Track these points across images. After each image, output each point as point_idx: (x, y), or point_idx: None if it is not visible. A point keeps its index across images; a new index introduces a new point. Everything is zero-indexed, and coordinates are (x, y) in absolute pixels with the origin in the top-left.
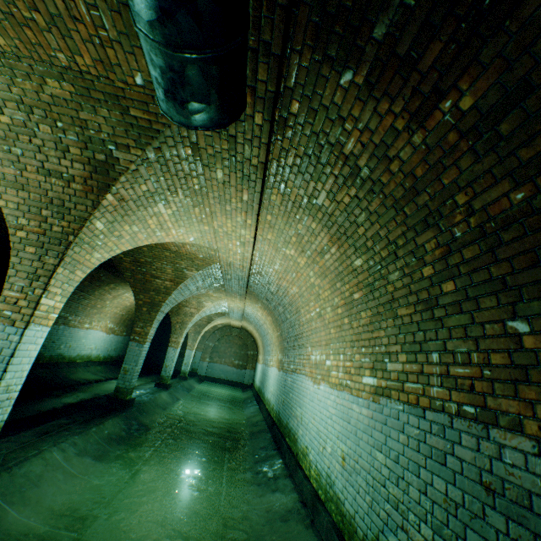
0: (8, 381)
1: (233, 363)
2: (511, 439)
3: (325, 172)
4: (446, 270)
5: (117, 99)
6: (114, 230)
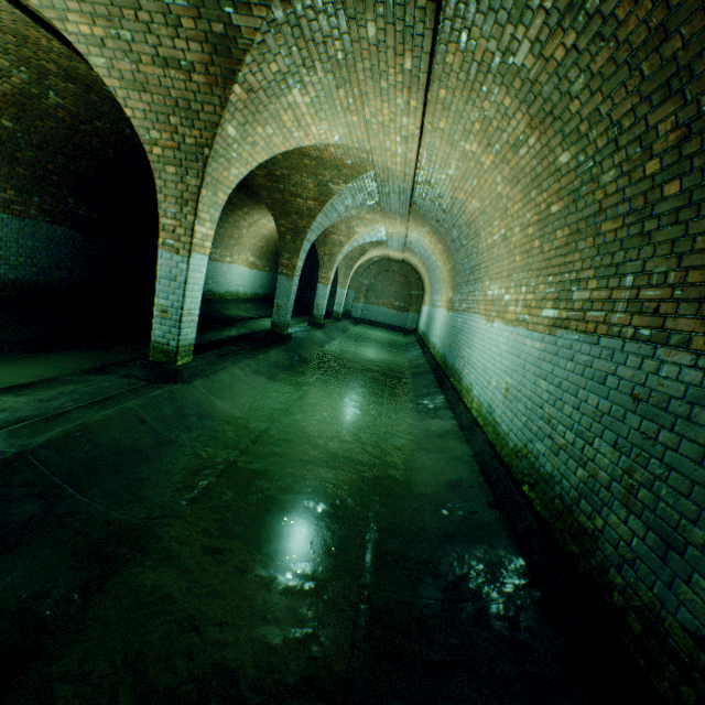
0: (189, 306)
1: (393, 305)
2: (674, 355)
3: (531, 5)
4: (675, 165)
5: None
6: (247, 136)
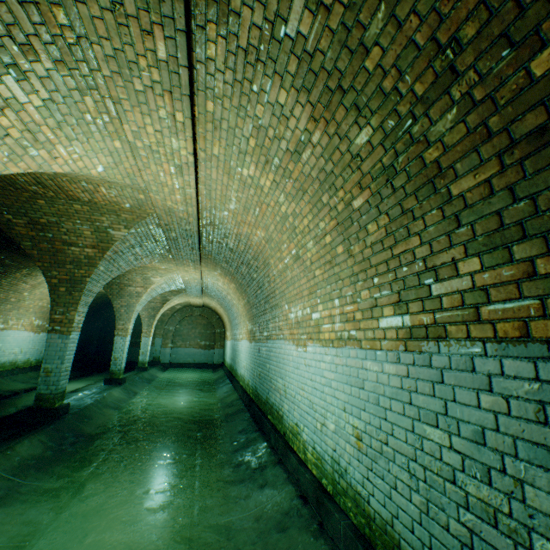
0: None
1: (200, 344)
2: None
3: None
4: None
5: None
6: None
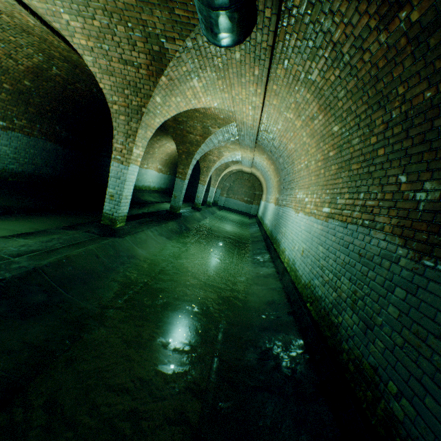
0: (126, 194)
1: (243, 199)
2: (377, 234)
3: (318, 54)
4: (382, 141)
5: (166, 2)
6: (166, 102)
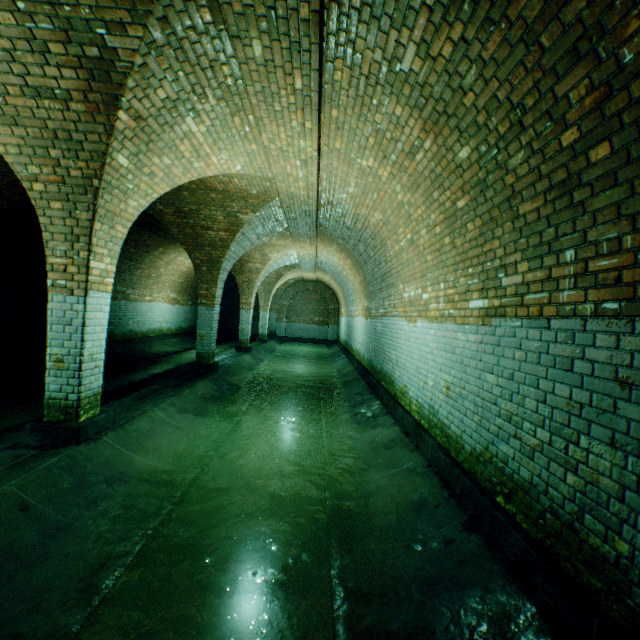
0: (90, 351)
1: (313, 320)
2: None
3: (413, 4)
4: (600, 127)
5: None
6: (142, 166)
